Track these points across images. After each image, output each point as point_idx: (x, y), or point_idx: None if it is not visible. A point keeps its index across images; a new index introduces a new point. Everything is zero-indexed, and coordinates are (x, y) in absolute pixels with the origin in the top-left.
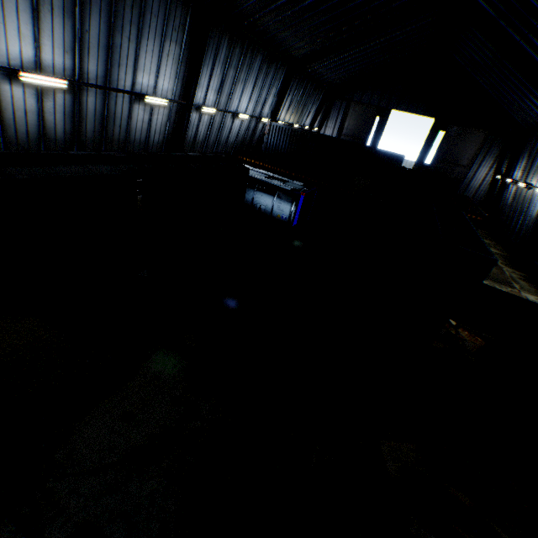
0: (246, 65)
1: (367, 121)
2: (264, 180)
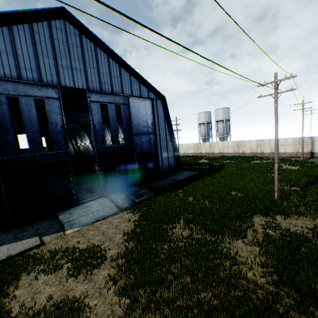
0: None
1: None
2: None
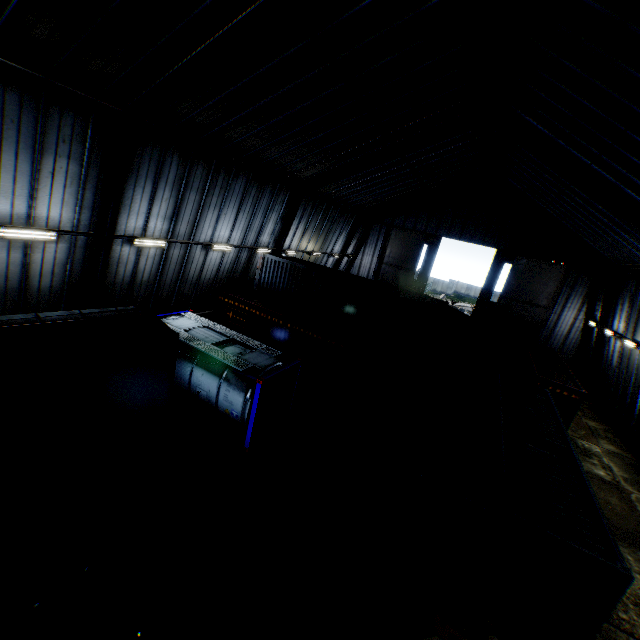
0: (220, 186)
1: (413, 248)
2: (205, 351)
